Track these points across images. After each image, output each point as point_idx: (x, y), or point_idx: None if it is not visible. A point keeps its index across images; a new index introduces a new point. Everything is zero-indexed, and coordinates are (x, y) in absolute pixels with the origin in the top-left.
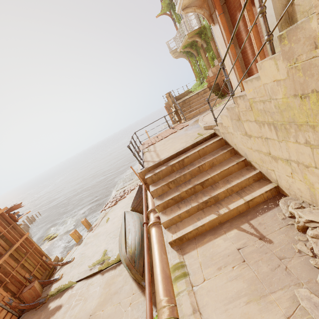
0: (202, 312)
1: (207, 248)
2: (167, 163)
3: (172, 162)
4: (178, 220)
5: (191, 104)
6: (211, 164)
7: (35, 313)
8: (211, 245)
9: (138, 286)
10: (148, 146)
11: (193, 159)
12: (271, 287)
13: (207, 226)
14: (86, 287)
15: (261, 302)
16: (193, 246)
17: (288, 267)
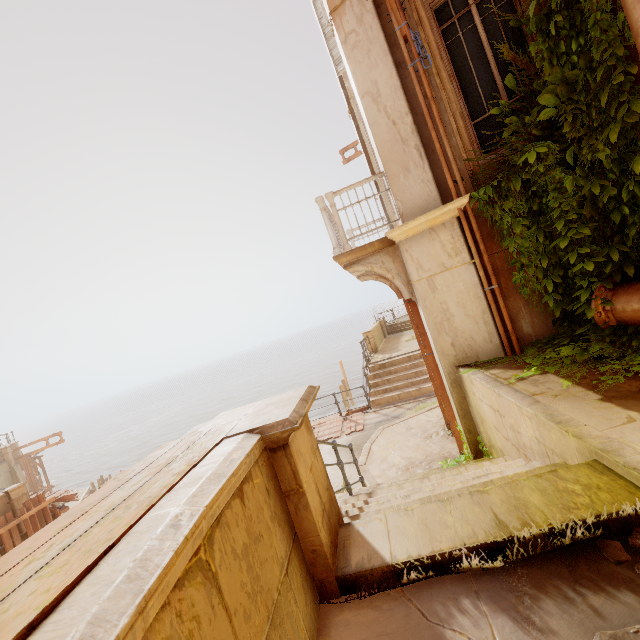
0: None
1: None
2: None
3: None
4: None
5: (393, 373)
6: None
7: None
8: None
9: None
10: None
11: None
12: None
13: None
14: None
15: None
16: None
17: None
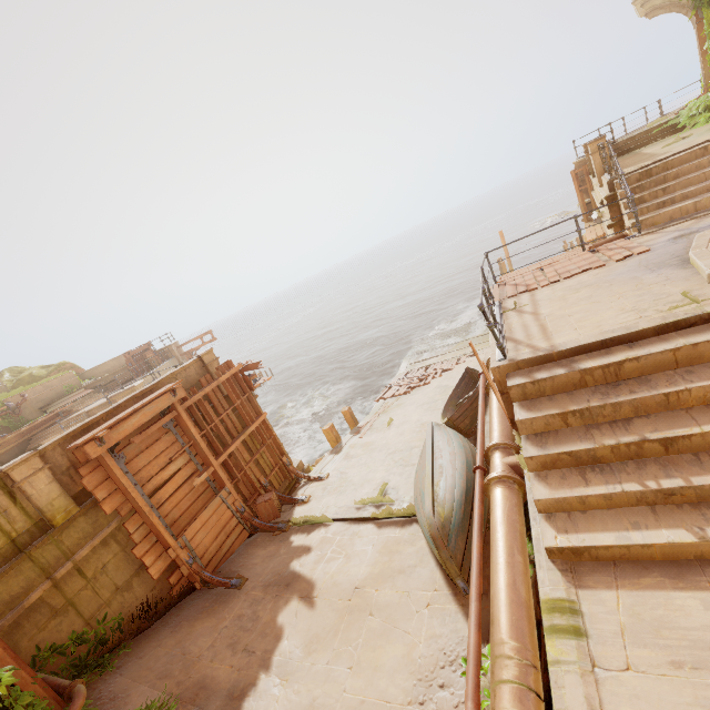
0: None
1: (646, 602)
2: (569, 360)
3: (586, 362)
4: (576, 506)
5: (671, 180)
6: (709, 396)
7: (272, 540)
8: (660, 599)
9: (447, 582)
10: (516, 295)
11: (650, 368)
12: None
13: (659, 550)
14: (350, 537)
15: None
16: (606, 579)
17: None
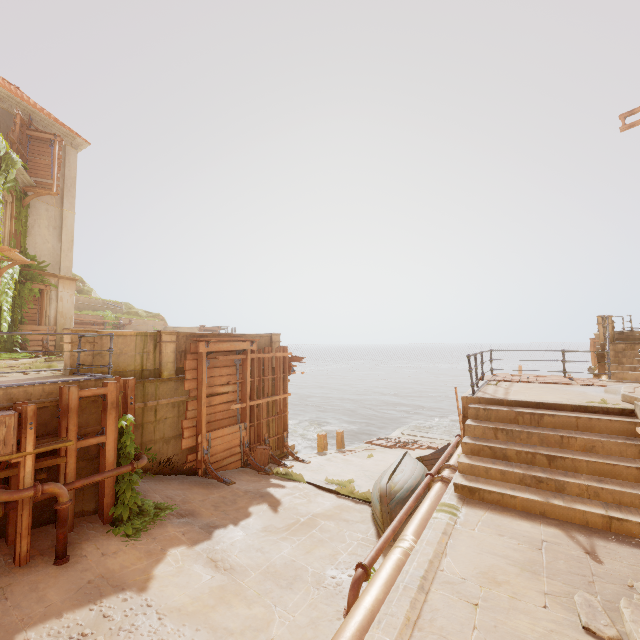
0: (452, 539)
1: (500, 518)
2: (513, 407)
3: (522, 409)
4: (482, 473)
5: None
6: (587, 446)
7: (257, 475)
8: (508, 519)
9: (377, 535)
10: (501, 381)
11: (560, 425)
12: (552, 576)
13: (520, 502)
14: (315, 494)
15: (527, 573)
16: (483, 507)
17: (595, 583)
